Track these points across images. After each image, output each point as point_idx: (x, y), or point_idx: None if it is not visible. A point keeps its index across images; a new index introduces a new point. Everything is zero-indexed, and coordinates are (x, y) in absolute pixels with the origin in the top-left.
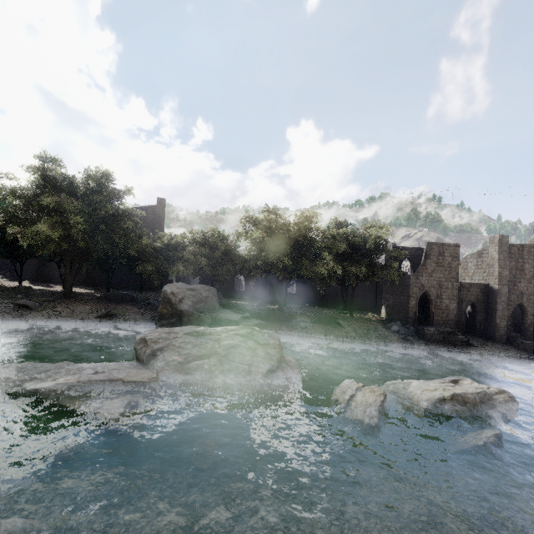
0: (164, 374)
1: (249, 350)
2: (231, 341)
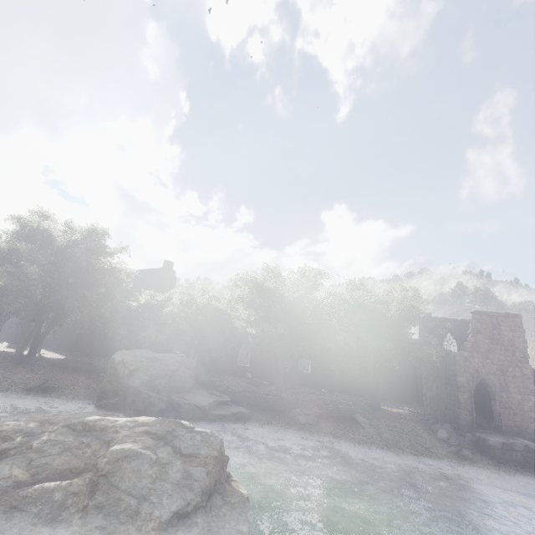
0: None
1: (155, 465)
2: (129, 446)
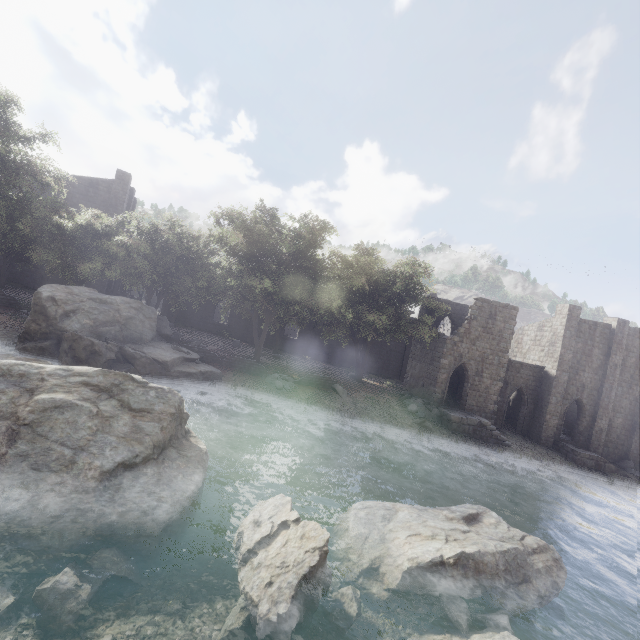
0: None
1: (96, 417)
2: (61, 396)
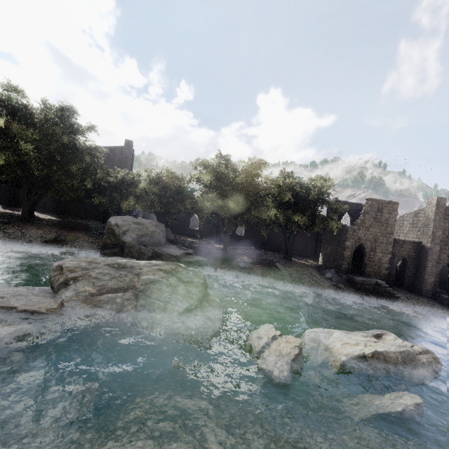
0: (70, 305)
1: (170, 286)
2: (152, 276)
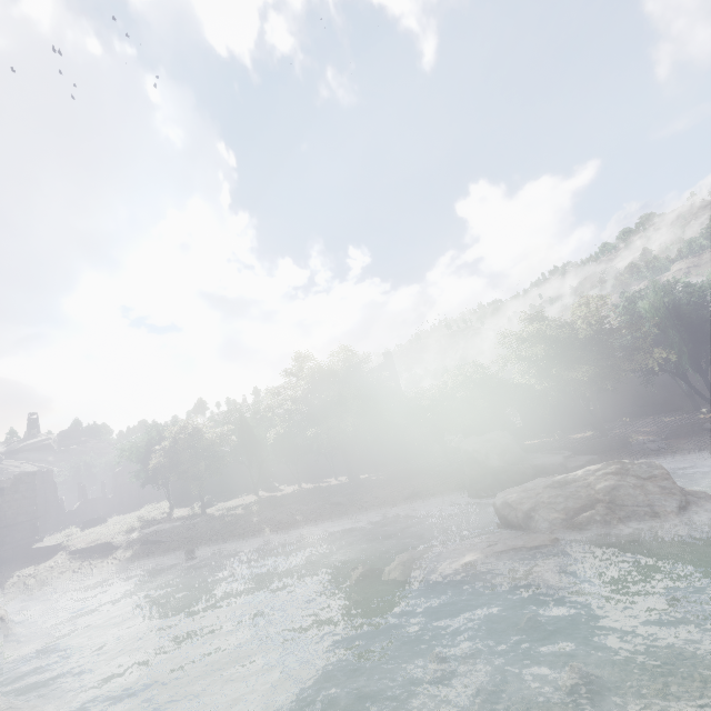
0: (557, 534)
1: (636, 488)
2: (606, 483)
